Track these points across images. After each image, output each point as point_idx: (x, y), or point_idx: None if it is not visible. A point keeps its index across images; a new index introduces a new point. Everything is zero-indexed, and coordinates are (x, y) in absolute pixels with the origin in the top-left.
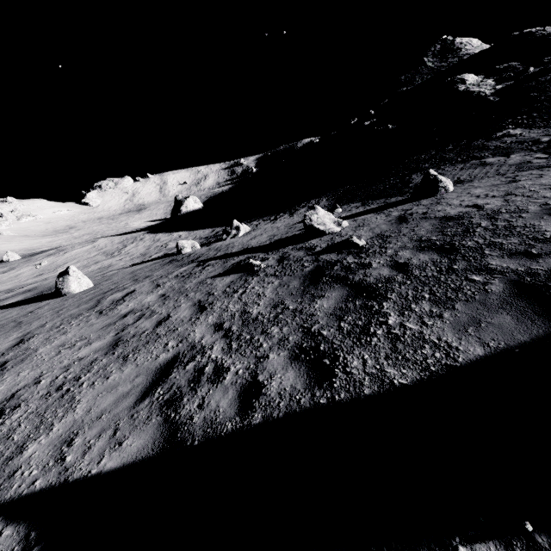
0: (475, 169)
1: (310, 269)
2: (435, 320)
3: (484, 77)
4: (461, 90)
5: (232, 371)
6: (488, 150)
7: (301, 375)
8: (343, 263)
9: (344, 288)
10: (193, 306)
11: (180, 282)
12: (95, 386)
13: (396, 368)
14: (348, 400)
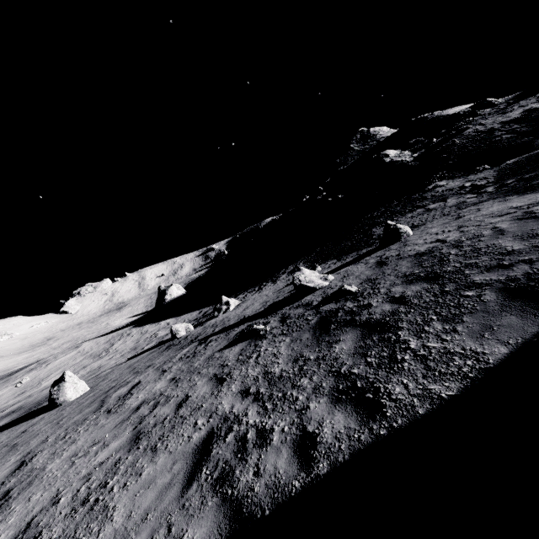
0: (423, 214)
1: (315, 320)
2: (452, 335)
3: (401, 151)
4: (388, 162)
5: (276, 430)
6: (427, 199)
7: (350, 414)
8: (344, 309)
9: (356, 329)
10: (210, 381)
11: (187, 363)
12: (128, 487)
13: (438, 383)
14: (407, 424)
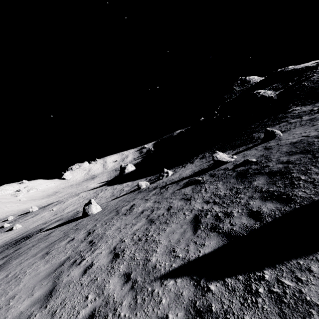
0: (287, 125)
1: (235, 174)
2: None
3: (268, 90)
4: (259, 96)
5: (234, 212)
6: (288, 117)
7: (276, 203)
8: (251, 168)
9: (264, 175)
10: (181, 200)
11: (159, 196)
12: (161, 234)
13: None
14: (310, 203)
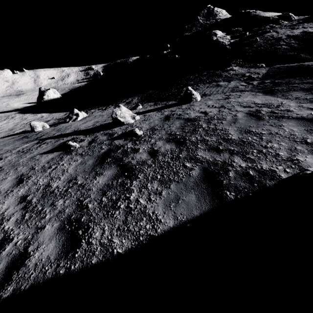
0: (213, 88)
1: (104, 151)
2: (156, 197)
3: (226, 34)
4: (214, 40)
5: (13, 242)
6: (222, 77)
7: (58, 246)
8: (124, 147)
9: (117, 168)
10: (15, 179)
11: (18, 157)
12: None
13: (120, 238)
14: (78, 270)
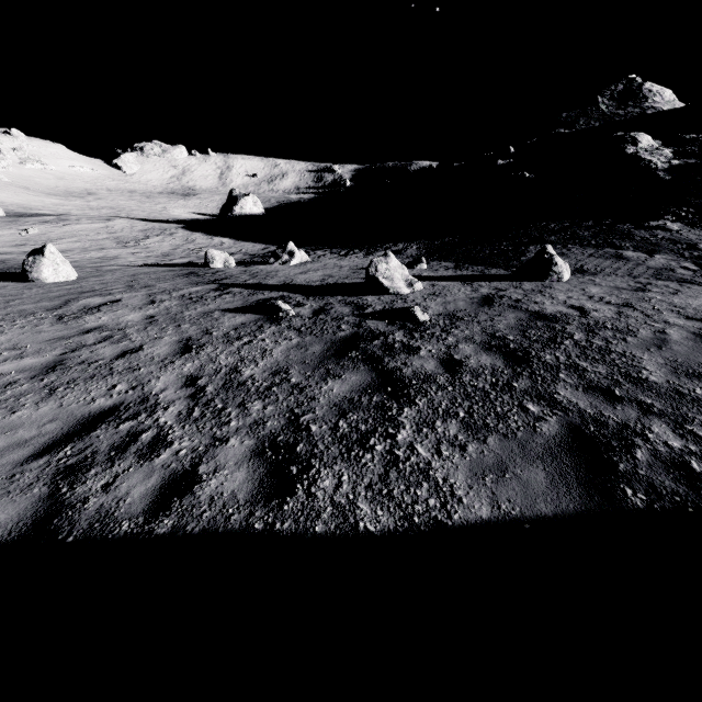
0: (606, 260)
1: (345, 334)
2: (454, 451)
3: (662, 144)
4: (629, 153)
5: (173, 448)
6: (632, 240)
7: (253, 480)
8: (387, 338)
9: (370, 374)
10: (177, 343)
11: (181, 306)
12: None
13: (372, 505)
14: (289, 534)
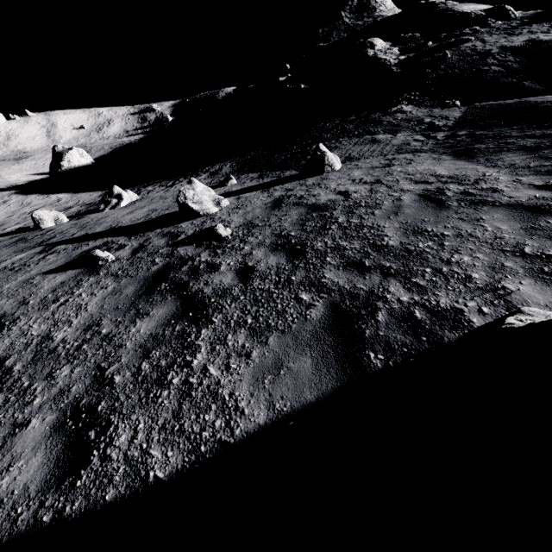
0: (366, 145)
1: (157, 268)
2: (240, 362)
3: (391, 45)
4: (370, 56)
5: None
6: (382, 125)
7: (48, 463)
8: (194, 261)
9: (175, 303)
10: None
11: (1, 279)
12: None
13: (164, 447)
14: (78, 516)
